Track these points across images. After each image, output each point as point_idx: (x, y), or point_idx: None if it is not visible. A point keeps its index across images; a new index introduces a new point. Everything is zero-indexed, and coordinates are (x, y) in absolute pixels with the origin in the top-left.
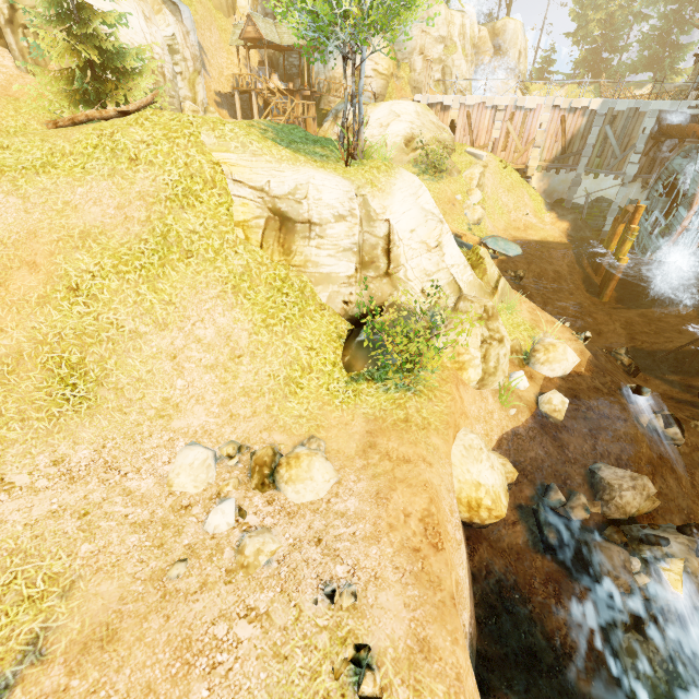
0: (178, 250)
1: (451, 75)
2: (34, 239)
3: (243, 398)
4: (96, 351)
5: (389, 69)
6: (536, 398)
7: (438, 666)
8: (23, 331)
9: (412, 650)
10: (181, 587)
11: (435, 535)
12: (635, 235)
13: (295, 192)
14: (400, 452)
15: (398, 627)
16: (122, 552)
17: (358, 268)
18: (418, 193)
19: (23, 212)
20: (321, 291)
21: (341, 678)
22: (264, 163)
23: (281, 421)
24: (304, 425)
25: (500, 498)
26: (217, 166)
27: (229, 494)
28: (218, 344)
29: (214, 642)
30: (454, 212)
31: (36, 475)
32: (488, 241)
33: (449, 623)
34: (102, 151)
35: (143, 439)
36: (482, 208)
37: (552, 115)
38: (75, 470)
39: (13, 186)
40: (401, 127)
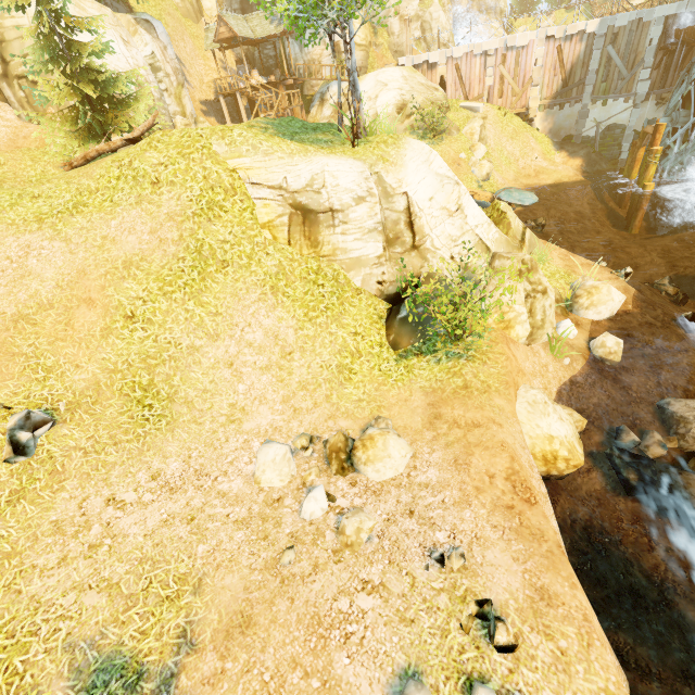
0: (214, 262)
1: (431, 30)
2: (84, 277)
3: (301, 392)
4: (162, 370)
5: (366, 38)
6: (587, 343)
7: (563, 611)
8: (95, 364)
9: (532, 599)
10: (296, 571)
11: (525, 491)
12: (658, 157)
13: (312, 183)
14: (467, 418)
15: (512, 580)
16: (234, 548)
17: (385, 246)
18: (430, 159)
19: (69, 254)
20: (354, 276)
21: (471, 633)
22: (277, 160)
23: (342, 407)
24: (365, 408)
25: (575, 447)
26: (234, 173)
27: (314, 482)
28: (268, 345)
29: (341, 616)
30: (461, 172)
31: (141, 491)
32: (502, 195)
33: (562, 570)
34: (124, 181)
35: (222, 445)
36: (488, 161)
37: (546, 48)
38: (172, 481)
39: (54, 231)
40: (390, 96)
